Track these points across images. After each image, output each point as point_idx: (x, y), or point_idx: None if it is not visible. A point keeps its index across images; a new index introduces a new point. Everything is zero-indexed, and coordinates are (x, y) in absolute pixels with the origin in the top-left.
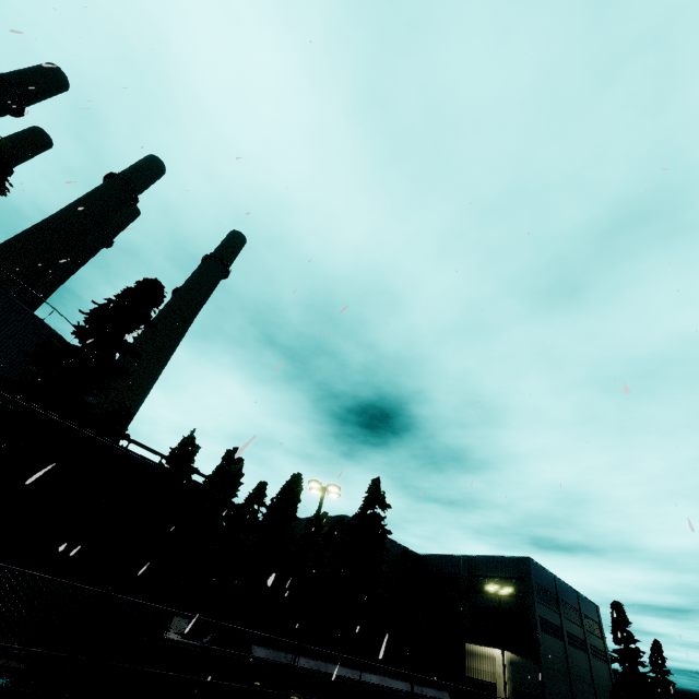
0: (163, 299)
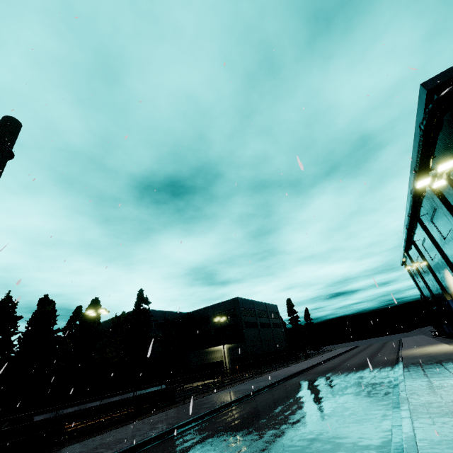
0: None
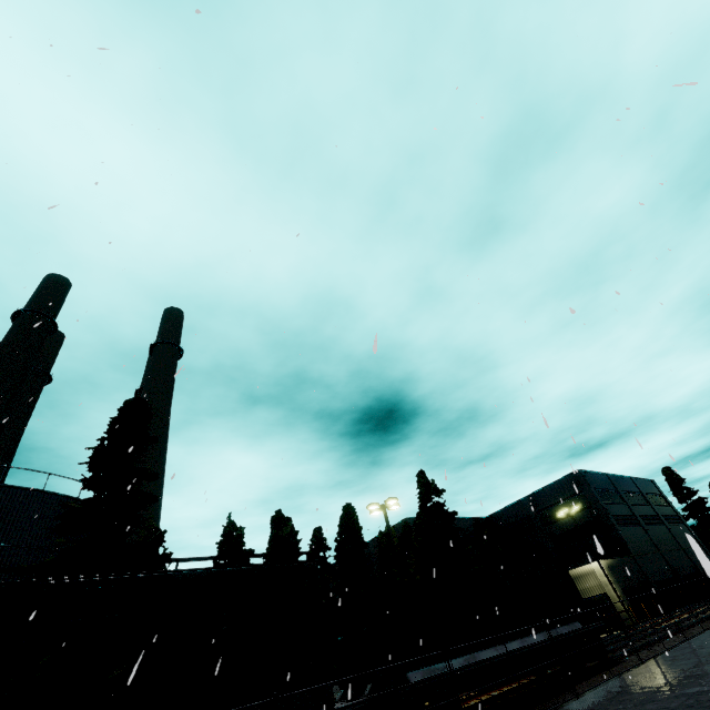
0: (151, 412)
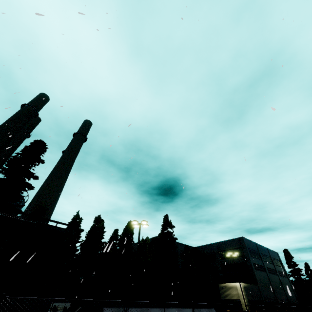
0: (46, 149)
